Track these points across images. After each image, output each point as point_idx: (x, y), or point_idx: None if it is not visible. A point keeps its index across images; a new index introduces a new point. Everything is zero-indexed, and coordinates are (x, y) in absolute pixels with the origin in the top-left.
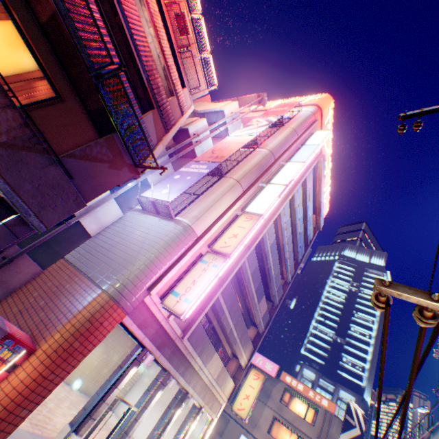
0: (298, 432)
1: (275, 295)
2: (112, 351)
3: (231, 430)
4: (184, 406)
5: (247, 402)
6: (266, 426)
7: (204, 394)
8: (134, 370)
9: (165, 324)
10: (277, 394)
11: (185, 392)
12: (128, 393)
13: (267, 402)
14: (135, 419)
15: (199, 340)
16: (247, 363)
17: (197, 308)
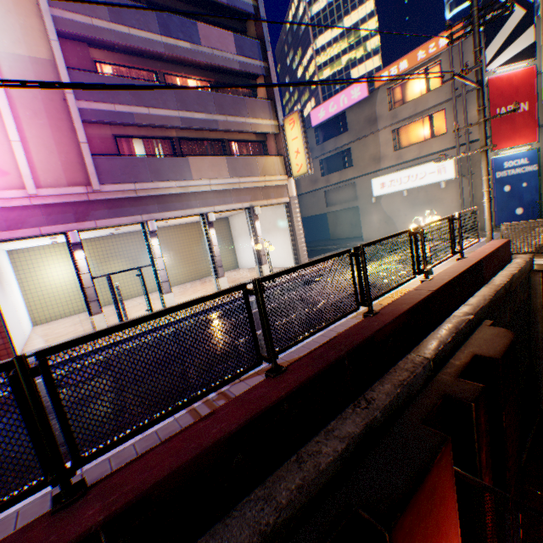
0: (426, 115)
1: None
2: (174, 248)
3: (361, 188)
4: (267, 220)
5: (300, 158)
6: (390, 150)
7: (238, 199)
8: (81, 254)
9: (46, 202)
10: (383, 109)
11: (203, 216)
12: (237, 253)
13: (377, 129)
14: (158, 271)
15: (134, 172)
16: (278, 125)
17: (74, 151)
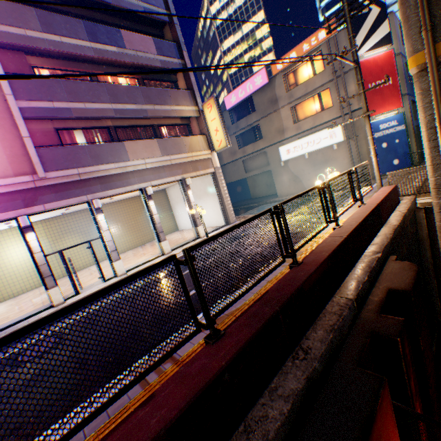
0: (315, 94)
1: (147, 11)
2: (121, 220)
3: (272, 155)
4: (198, 188)
5: (220, 135)
6: (291, 123)
7: (171, 173)
8: (32, 235)
9: None
10: (281, 91)
11: (142, 191)
12: (176, 218)
13: (278, 107)
14: (106, 242)
15: (76, 159)
16: (198, 109)
17: (18, 145)
